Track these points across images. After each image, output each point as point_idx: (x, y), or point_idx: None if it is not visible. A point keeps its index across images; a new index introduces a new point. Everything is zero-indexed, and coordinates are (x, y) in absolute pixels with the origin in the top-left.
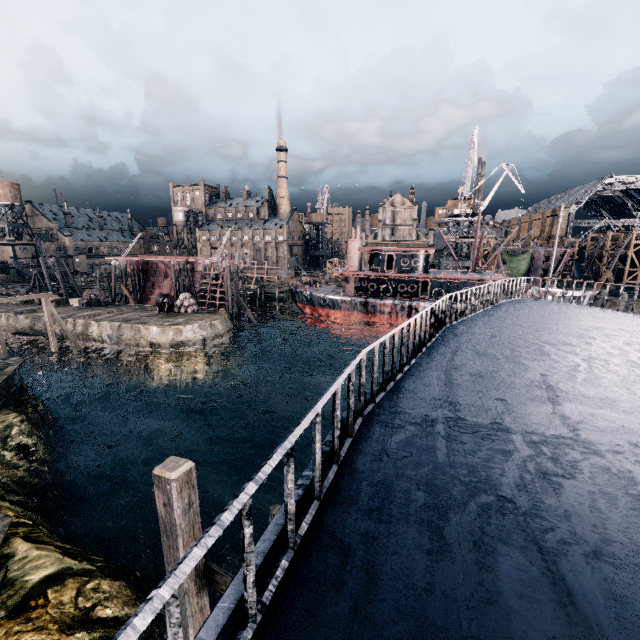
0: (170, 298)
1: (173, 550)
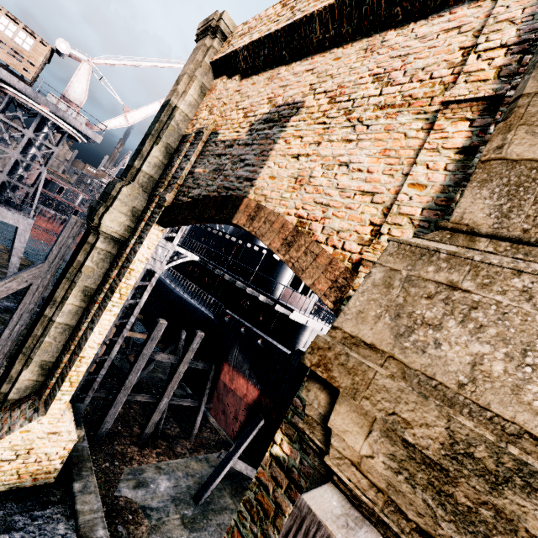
0: None
1: None
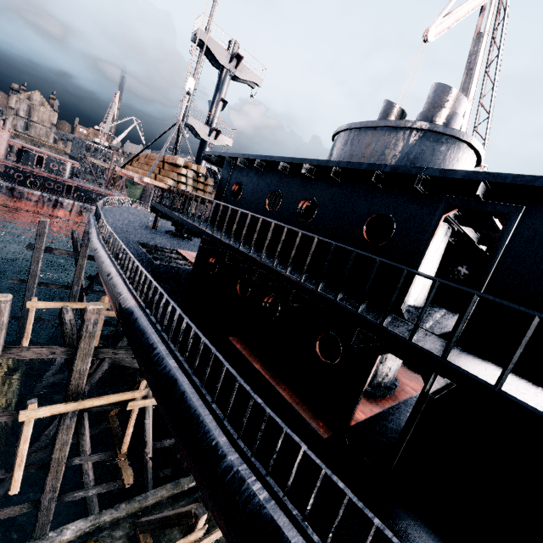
0: None
1: (42, 240)
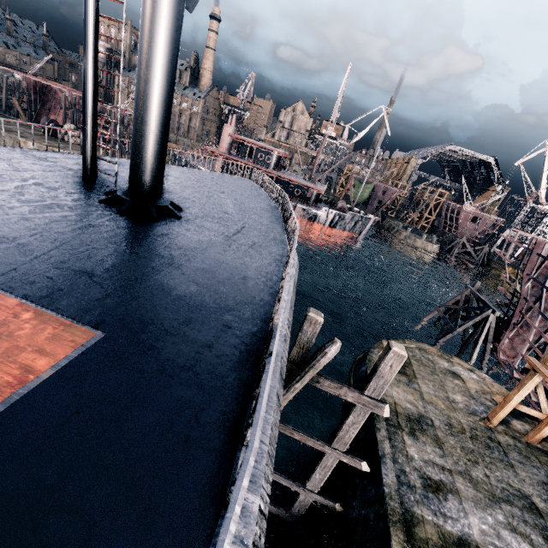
0: (56, 124)
1: None
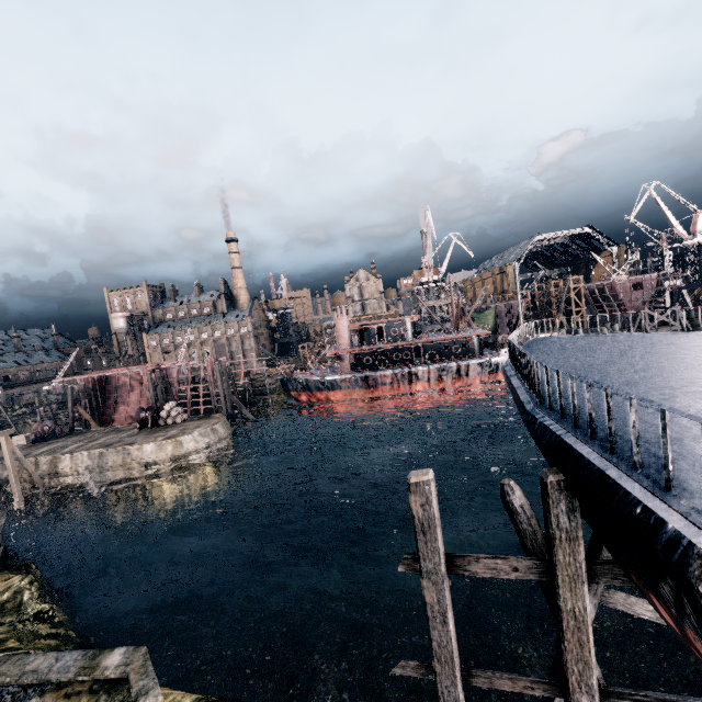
0: (153, 411)
1: (431, 543)
